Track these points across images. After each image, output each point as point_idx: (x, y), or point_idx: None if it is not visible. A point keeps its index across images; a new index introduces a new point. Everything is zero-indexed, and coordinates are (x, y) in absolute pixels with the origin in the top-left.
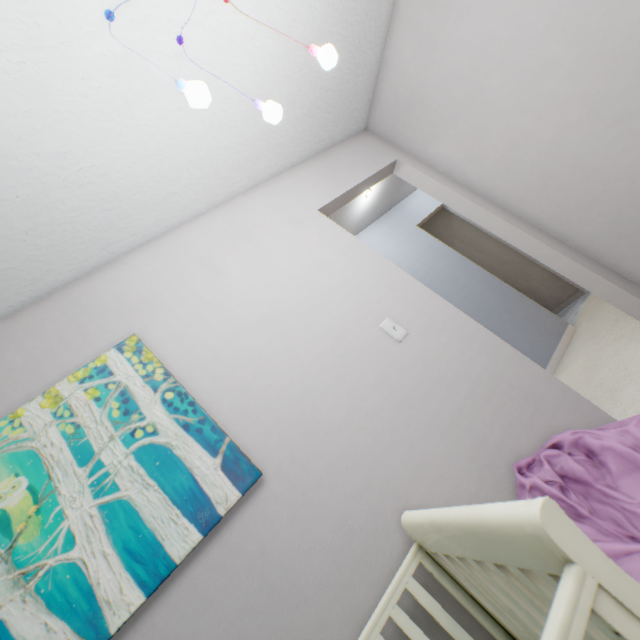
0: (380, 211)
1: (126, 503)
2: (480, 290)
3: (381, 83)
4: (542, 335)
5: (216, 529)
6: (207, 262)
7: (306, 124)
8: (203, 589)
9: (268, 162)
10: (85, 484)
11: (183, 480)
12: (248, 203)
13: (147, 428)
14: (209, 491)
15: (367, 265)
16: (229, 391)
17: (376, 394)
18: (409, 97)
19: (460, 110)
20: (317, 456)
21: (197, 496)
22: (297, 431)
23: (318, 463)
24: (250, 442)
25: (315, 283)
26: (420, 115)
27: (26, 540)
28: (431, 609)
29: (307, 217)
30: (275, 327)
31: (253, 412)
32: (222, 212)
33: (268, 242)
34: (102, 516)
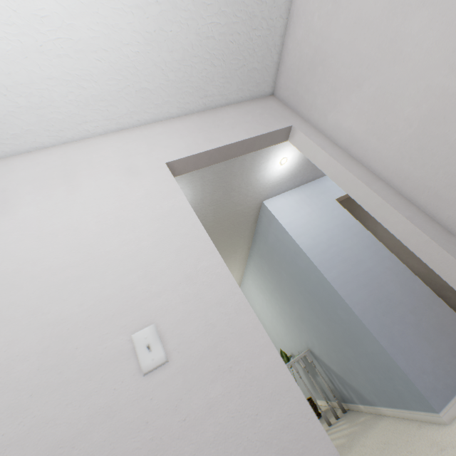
0: (301, 180)
1: None
2: (386, 279)
3: (287, 43)
4: (454, 355)
5: None
6: (5, 196)
7: (182, 73)
8: None
9: (132, 106)
10: None
11: None
12: (100, 144)
13: None
14: None
15: (178, 238)
16: None
17: None
18: (312, 56)
19: (366, 68)
20: None
21: None
22: None
23: None
24: None
25: (97, 247)
26: (322, 77)
27: None
28: None
29: (149, 168)
30: (2, 295)
31: None
32: (67, 148)
33: (85, 187)
34: None
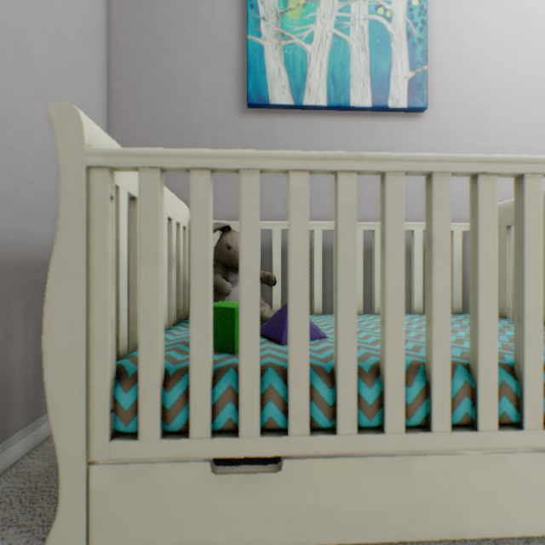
0: None
1: (347, 48)
2: None
3: None
4: None
5: (375, 114)
6: None
7: None
8: (349, 134)
9: None
10: (333, 14)
11: (383, 66)
12: None
13: (386, 13)
14: (391, 87)
15: None
16: (447, 42)
17: (536, 142)
18: None
19: None
20: (461, 137)
21: (383, 83)
22: (464, 111)
23: (458, 141)
24: (431, 88)
25: None
26: None
27: (291, 17)
28: (455, 251)
29: None
30: (520, 24)
31: (449, 71)
32: None
33: None
34: (331, 42)
